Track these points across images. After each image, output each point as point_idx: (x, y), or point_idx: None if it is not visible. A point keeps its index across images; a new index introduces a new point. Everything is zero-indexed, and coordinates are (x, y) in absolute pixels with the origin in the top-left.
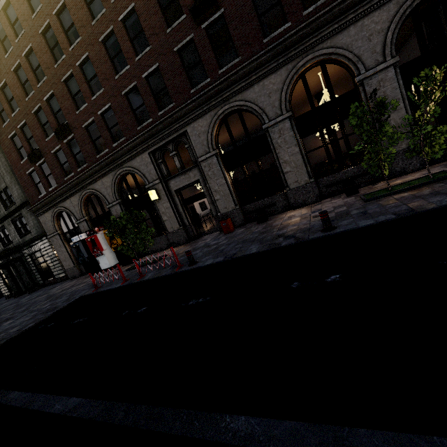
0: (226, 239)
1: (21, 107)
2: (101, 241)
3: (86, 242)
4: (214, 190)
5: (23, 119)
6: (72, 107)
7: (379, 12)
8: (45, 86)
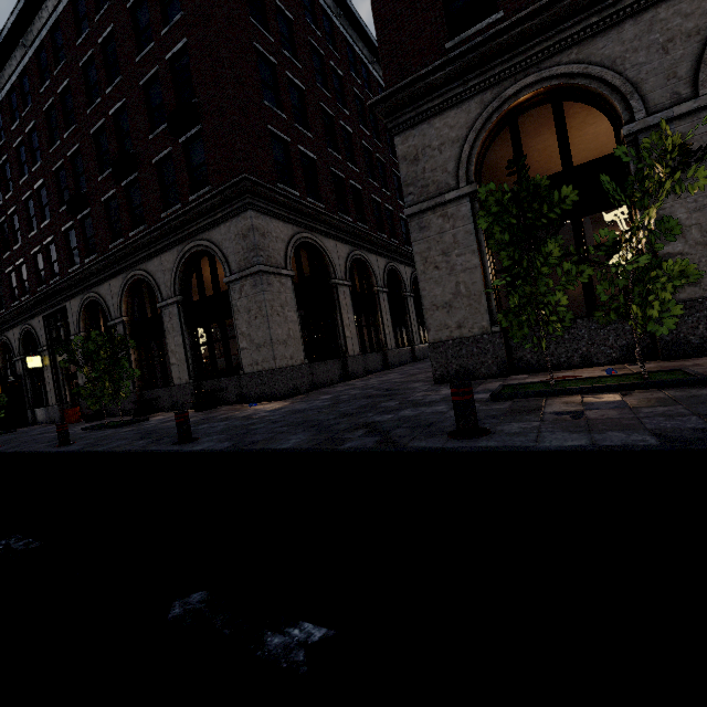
0: (37, 431)
1: None
2: None
3: None
4: (79, 373)
5: None
6: (2, 250)
7: (169, 253)
8: None
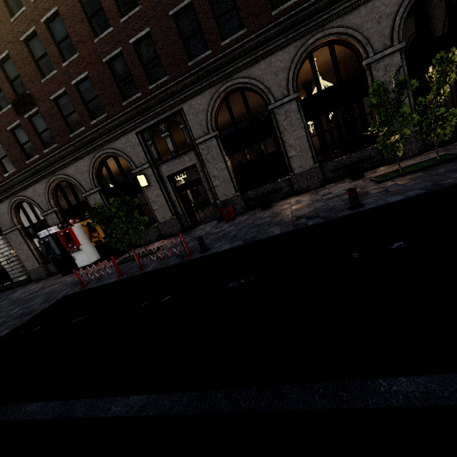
0: (232, 226)
1: None
2: (77, 235)
3: (57, 236)
4: (212, 175)
5: None
6: (35, 74)
7: None
8: None
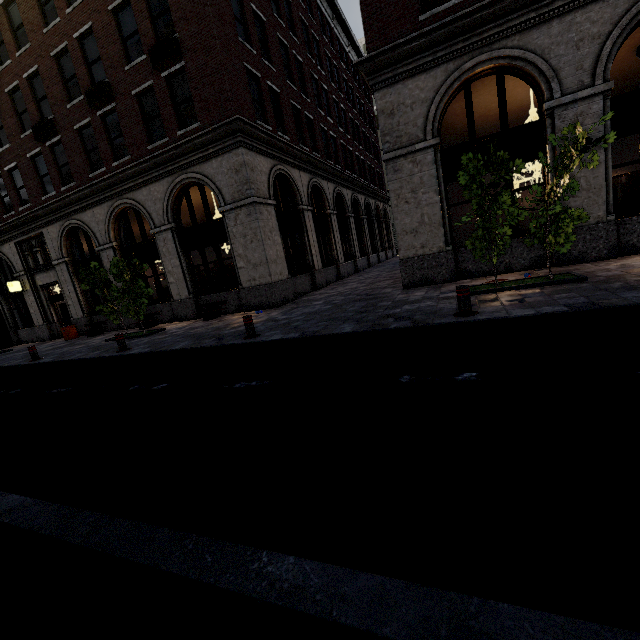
0: (45, 347)
1: None
2: None
3: None
4: (67, 295)
5: None
6: None
7: (159, 184)
8: None
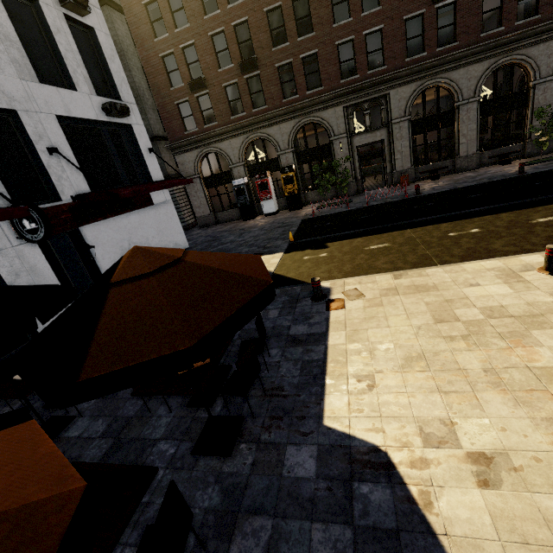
0: None
1: (192, 24)
2: (270, 186)
3: (246, 186)
4: (397, 150)
5: (191, 38)
6: (267, 42)
7: None
8: (237, 10)
